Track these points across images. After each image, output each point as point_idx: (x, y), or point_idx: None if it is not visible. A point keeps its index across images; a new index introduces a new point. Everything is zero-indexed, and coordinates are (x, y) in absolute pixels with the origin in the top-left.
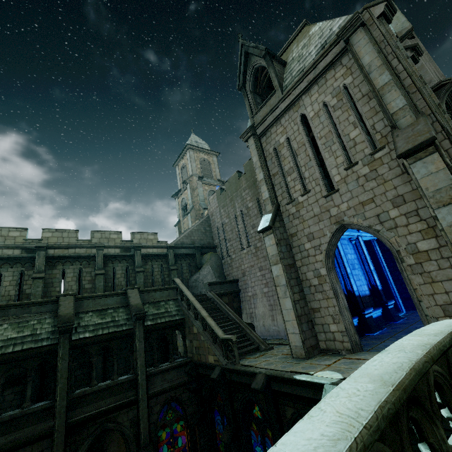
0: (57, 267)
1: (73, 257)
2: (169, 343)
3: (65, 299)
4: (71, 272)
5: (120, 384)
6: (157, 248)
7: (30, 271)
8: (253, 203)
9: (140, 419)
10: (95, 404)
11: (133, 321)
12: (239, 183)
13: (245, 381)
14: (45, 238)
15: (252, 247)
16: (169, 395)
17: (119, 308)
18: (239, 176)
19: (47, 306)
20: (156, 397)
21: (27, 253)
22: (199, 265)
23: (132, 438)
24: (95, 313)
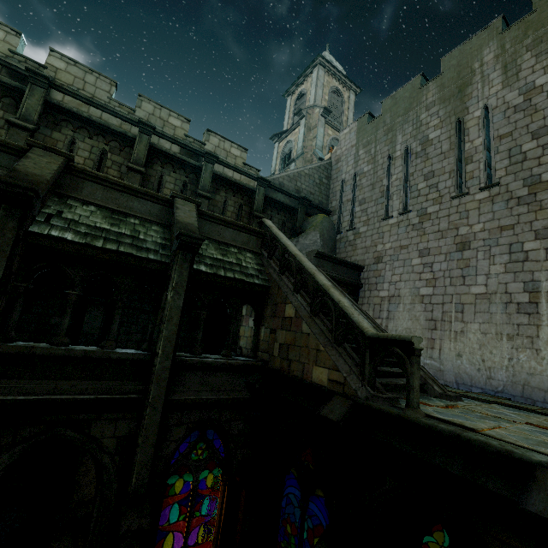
0: (63, 130)
1: (95, 124)
2: (230, 322)
3: (44, 154)
4: (86, 151)
5: (115, 361)
6: (240, 173)
7: (9, 114)
8: (445, 131)
9: (139, 445)
10: (50, 382)
11: (173, 250)
12: (418, 97)
13: (439, 463)
14: (51, 67)
15: (413, 214)
16: (208, 415)
17: (152, 223)
18: (423, 84)
19: (5, 156)
20: (181, 410)
21: (10, 78)
22: (299, 229)
23: (112, 476)
24: (102, 212)
